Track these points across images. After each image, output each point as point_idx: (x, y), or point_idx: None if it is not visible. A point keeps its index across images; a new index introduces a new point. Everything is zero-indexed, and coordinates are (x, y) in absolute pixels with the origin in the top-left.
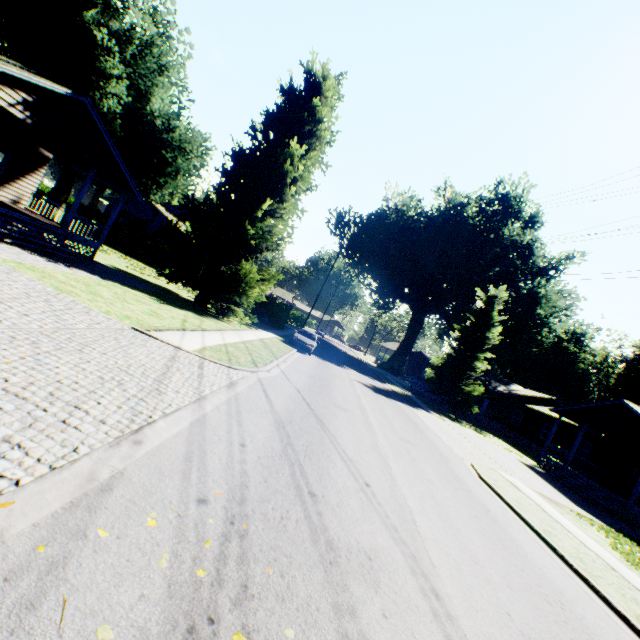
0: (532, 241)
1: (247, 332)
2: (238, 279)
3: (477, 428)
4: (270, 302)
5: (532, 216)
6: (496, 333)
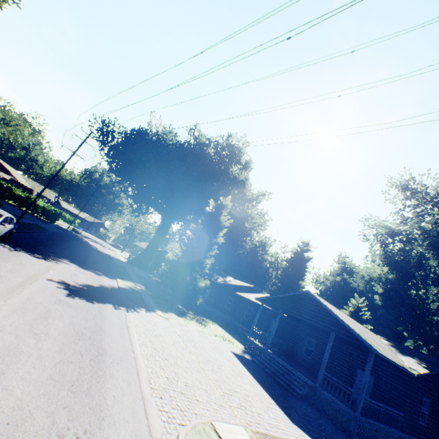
0: (245, 179)
1: None
2: None
3: (200, 316)
4: None
5: (247, 162)
6: (222, 234)
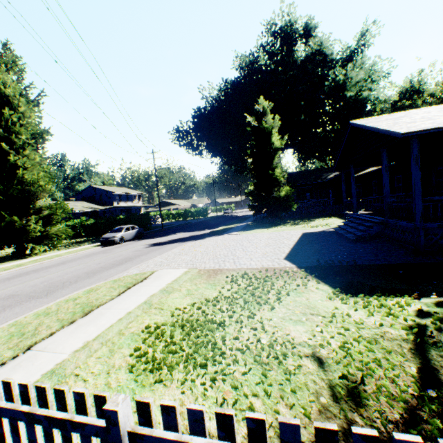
0: (319, 46)
1: (36, 257)
2: (30, 224)
3: (311, 219)
4: (131, 218)
5: (305, 28)
6: (277, 138)
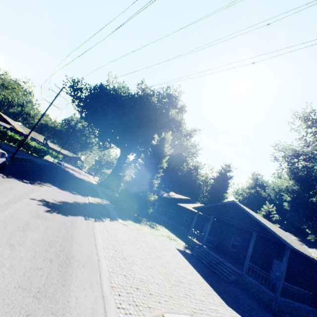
0: (181, 120)
1: None
2: None
3: (152, 222)
4: None
5: (182, 107)
6: (165, 161)
